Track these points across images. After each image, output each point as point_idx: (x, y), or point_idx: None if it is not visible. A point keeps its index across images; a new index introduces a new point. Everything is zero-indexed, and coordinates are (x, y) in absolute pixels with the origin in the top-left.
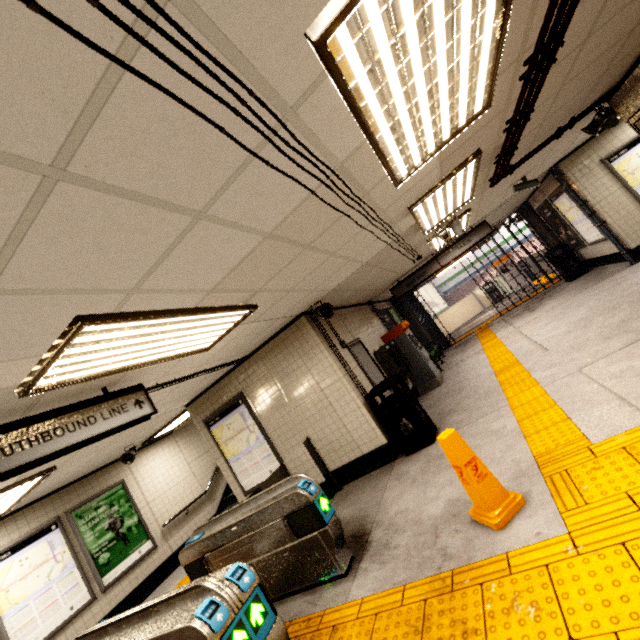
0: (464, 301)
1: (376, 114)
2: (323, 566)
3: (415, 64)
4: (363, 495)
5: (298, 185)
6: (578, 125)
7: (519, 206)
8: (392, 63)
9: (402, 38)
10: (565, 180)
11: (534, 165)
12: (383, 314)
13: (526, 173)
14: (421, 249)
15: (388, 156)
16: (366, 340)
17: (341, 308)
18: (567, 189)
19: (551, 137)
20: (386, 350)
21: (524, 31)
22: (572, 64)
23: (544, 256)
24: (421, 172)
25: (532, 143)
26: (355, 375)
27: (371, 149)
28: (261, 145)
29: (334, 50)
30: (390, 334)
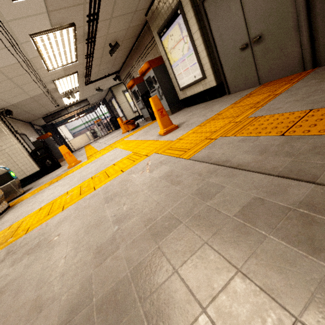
0: (82, 136)
1: (43, 52)
2: (12, 194)
3: (54, 47)
4: (27, 187)
5: (15, 59)
6: (113, 77)
7: (102, 99)
8: (48, 45)
9: (51, 42)
10: (113, 94)
11: (102, 84)
12: (38, 130)
13: (100, 86)
14: (59, 101)
15: (46, 62)
16: (28, 136)
17: (14, 119)
18: (114, 97)
19: (103, 77)
20: (40, 141)
21: (83, 50)
22: (101, 60)
23: (109, 120)
24: (57, 70)
25: (97, 76)
26: (23, 145)
27: (41, 58)
28: (9, 47)
29: (35, 39)
30: (42, 137)
